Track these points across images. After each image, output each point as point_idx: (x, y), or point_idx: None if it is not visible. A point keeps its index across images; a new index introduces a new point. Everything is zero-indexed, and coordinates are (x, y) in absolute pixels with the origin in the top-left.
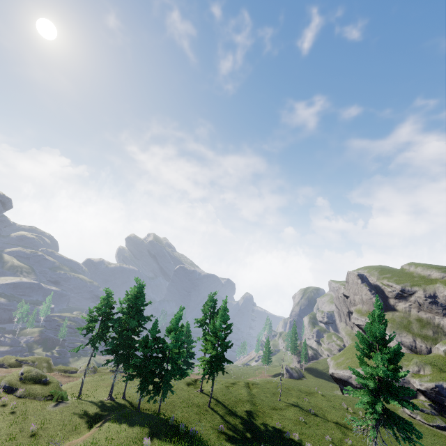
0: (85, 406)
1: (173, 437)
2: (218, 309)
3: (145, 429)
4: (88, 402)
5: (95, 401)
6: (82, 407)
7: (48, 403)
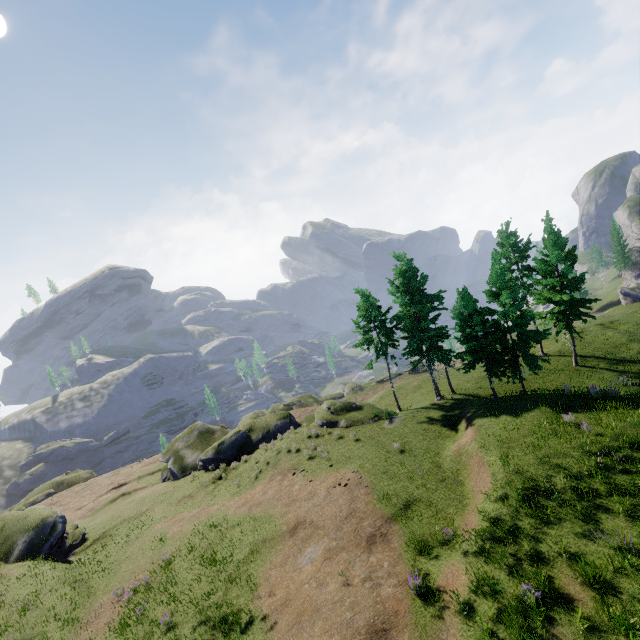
0: (422, 414)
1: (595, 405)
2: (527, 243)
3: (543, 409)
4: (419, 409)
5: (426, 407)
6: (420, 415)
7: (381, 423)
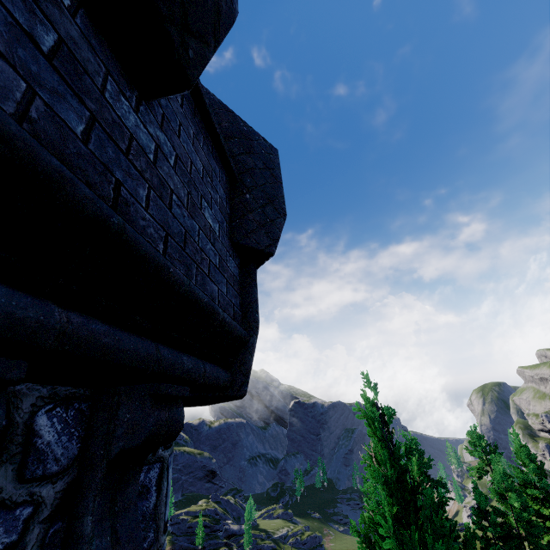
0: None
1: None
2: (495, 448)
3: None
4: None
5: None
6: None
7: None
